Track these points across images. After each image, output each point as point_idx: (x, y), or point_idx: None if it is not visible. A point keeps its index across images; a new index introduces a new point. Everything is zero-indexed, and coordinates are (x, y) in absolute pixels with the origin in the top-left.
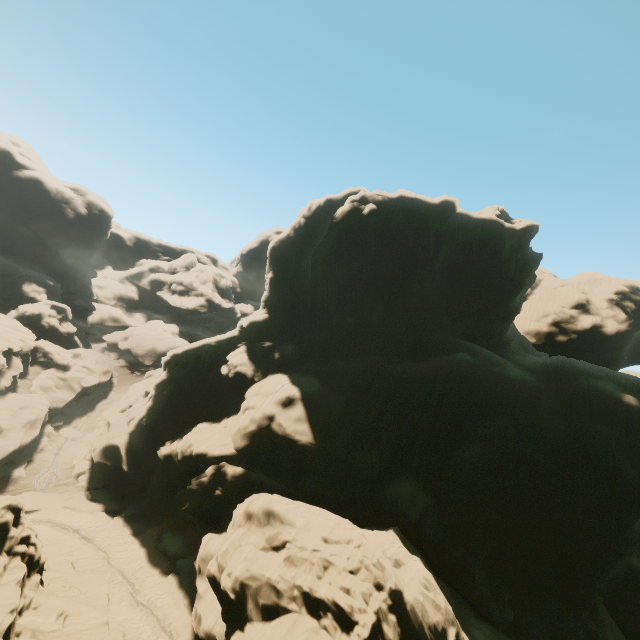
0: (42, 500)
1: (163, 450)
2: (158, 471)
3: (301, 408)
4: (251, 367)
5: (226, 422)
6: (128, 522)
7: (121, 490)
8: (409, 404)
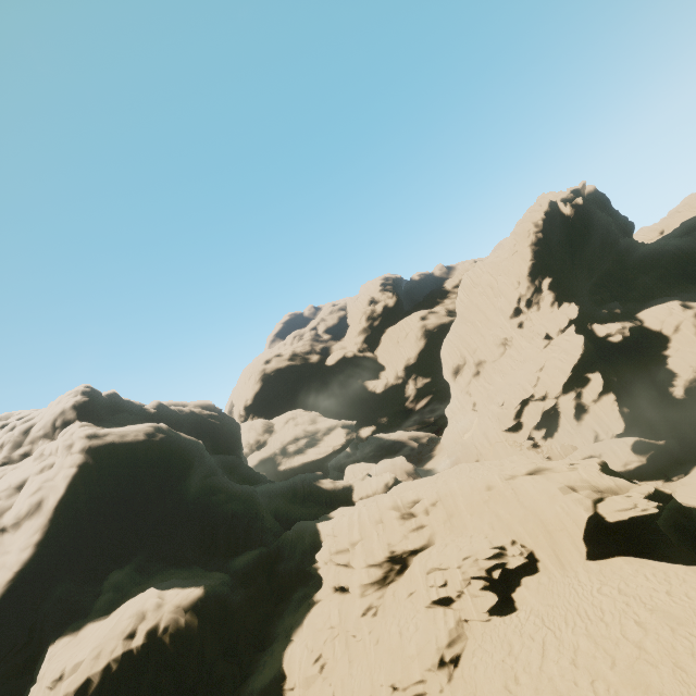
0: (694, 490)
1: (680, 392)
2: (689, 408)
3: (692, 303)
4: (626, 323)
5: (673, 349)
6: None
7: (672, 462)
8: (691, 277)
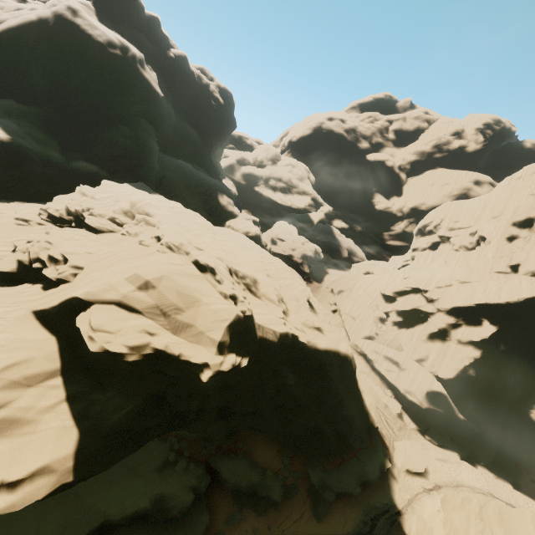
0: (418, 454)
1: None
2: (528, 432)
3: None
4: None
5: None
6: (494, 473)
7: (449, 432)
8: None
